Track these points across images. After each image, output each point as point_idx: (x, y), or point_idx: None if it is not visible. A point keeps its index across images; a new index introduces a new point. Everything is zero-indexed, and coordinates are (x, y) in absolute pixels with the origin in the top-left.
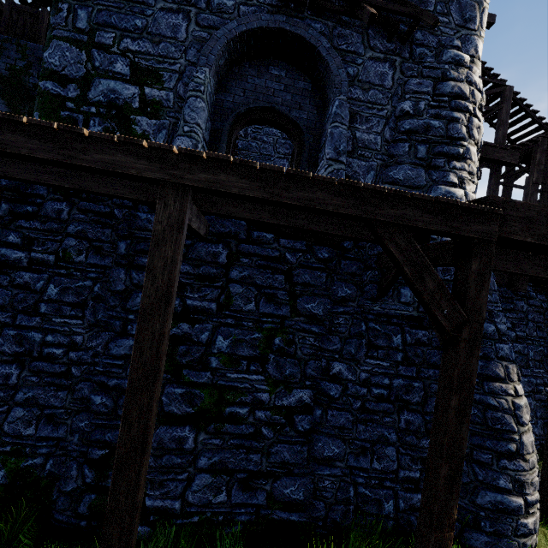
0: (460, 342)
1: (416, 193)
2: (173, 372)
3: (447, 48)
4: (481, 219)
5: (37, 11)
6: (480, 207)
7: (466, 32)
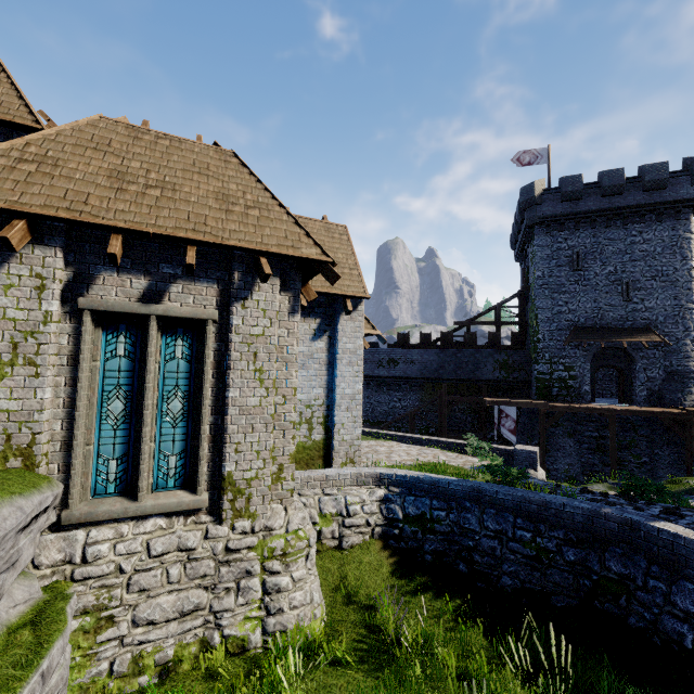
0: (687, 441)
1: (668, 411)
2: (601, 453)
3: (680, 340)
4: (687, 415)
5: (498, 333)
6: (686, 413)
7: (687, 332)
